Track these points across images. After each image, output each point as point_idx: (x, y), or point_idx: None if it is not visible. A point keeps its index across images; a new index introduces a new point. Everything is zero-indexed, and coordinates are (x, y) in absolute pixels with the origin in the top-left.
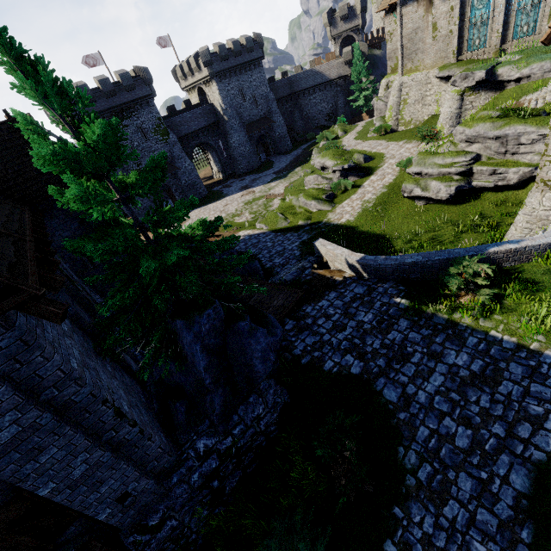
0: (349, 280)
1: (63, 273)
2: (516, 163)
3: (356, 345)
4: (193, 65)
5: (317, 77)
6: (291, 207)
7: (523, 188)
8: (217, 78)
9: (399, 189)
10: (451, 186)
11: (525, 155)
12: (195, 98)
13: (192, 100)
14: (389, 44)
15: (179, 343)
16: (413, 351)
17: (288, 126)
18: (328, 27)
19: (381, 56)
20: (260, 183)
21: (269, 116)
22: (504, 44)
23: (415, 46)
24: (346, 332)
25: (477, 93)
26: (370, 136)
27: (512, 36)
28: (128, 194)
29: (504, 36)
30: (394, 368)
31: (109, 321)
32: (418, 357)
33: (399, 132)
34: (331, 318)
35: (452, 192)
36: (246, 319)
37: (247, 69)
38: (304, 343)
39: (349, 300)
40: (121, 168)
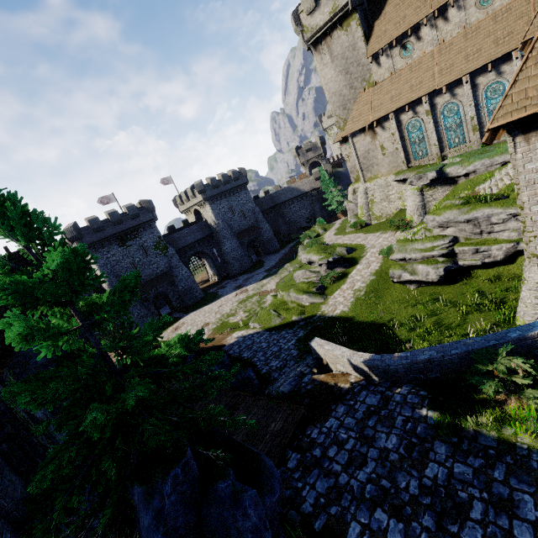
0: (357, 386)
1: (16, 416)
2: (496, 240)
3: (386, 491)
4: (190, 194)
5: (294, 191)
6: (283, 303)
7: (512, 262)
8: (210, 201)
9: (387, 275)
10: (439, 268)
11: (501, 232)
12: (191, 218)
13: (189, 219)
14: (348, 162)
15: (136, 523)
16: (469, 498)
17: (274, 231)
18: (297, 157)
19: (344, 172)
20: (253, 282)
21: (257, 224)
22: (443, 152)
23: (370, 162)
24: (368, 468)
25: (434, 188)
26: (348, 231)
27: (448, 146)
28: (92, 320)
29: (441, 147)
30: (450, 531)
31: (47, 493)
32: (480, 509)
33: (373, 225)
34: (345, 446)
35: (441, 273)
36: (228, 477)
37: (235, 192)
38: (314, 490)
39: (362, 415)
40: None
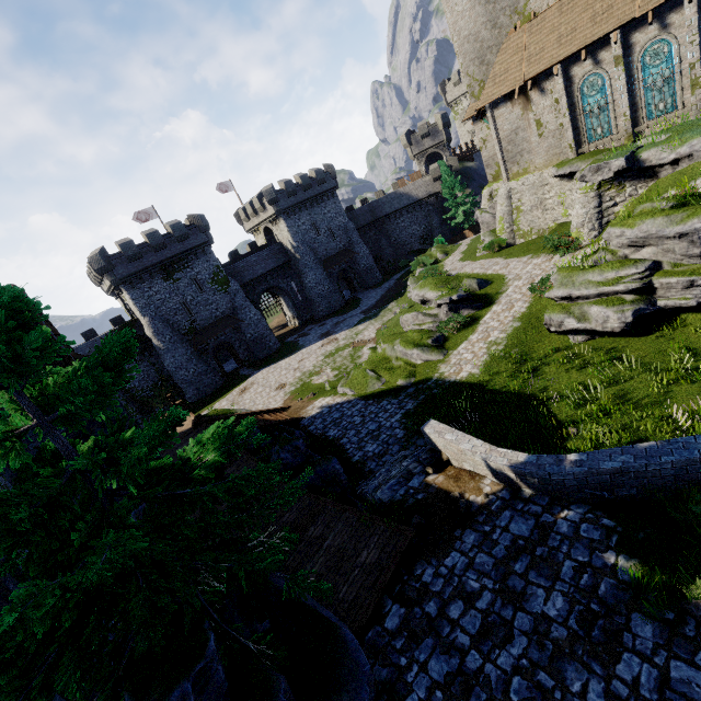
0: (496, 501)
1: None
2: None
3: (547, 693)
4: (257, 205)
5: (402, 199)
6: (385, 360)
7: None
8: (285, 215)
9: (540, 321)
10: (625, 311)
11: None
12: (261, 239)
13: (258, 241)
14: (484, 151)
15: None
16: None
17: (375, 256)
18: (408, 147)
19: (476, 167)
20: (344, 327)
21: (351, 248)
22: (636, 127)
23: (518, 148)
24: (515, 648)
25: (618, 185)
26: (480, 255)
27: (646, 117)
28: (57, 411)
29: (634, 119)
30: None
31: None
32: None
33: (518, 245)
34: (476, 604)
35: (628, 319)
36: (276, 696)
37: (319, 201)
38: (426, 675)
39: (503, 552)
40: (171, 328)
